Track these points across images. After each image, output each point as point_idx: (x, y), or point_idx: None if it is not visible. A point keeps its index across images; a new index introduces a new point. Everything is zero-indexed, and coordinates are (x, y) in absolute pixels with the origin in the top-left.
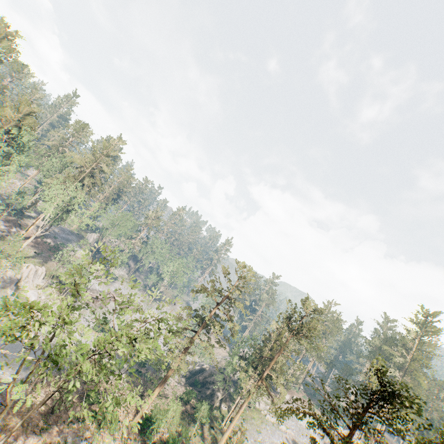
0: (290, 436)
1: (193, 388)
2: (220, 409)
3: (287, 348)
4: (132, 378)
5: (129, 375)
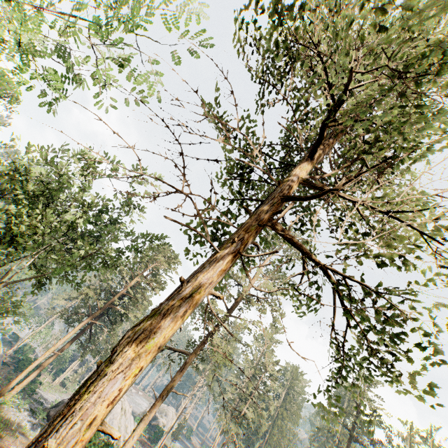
0: None
1: None
2: None
3: None
4: (5, 344)
5: (3, 342)
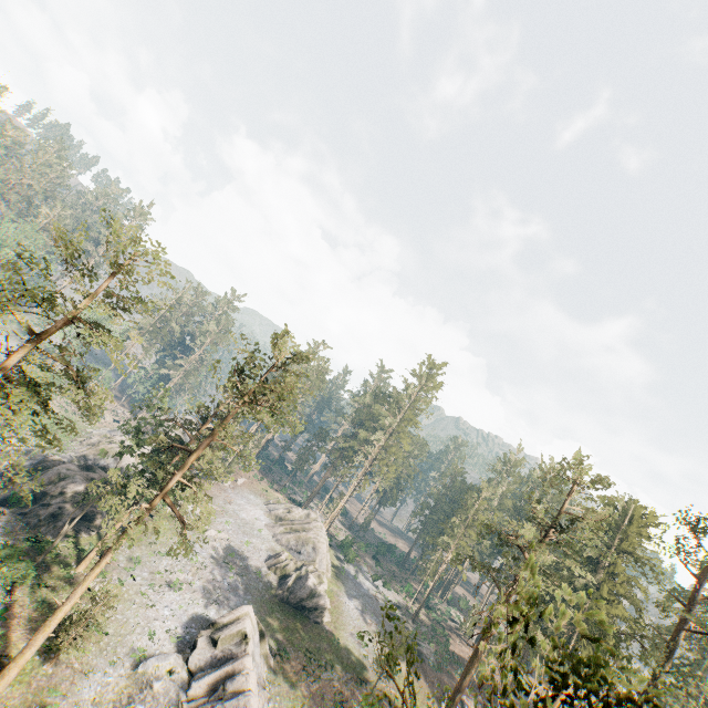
0: (222, 544)
1: (8, 509)
2: (79, 538)
3: (229, 436)
4: None
5: None
